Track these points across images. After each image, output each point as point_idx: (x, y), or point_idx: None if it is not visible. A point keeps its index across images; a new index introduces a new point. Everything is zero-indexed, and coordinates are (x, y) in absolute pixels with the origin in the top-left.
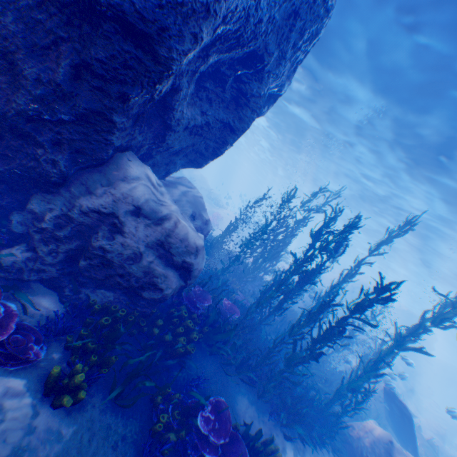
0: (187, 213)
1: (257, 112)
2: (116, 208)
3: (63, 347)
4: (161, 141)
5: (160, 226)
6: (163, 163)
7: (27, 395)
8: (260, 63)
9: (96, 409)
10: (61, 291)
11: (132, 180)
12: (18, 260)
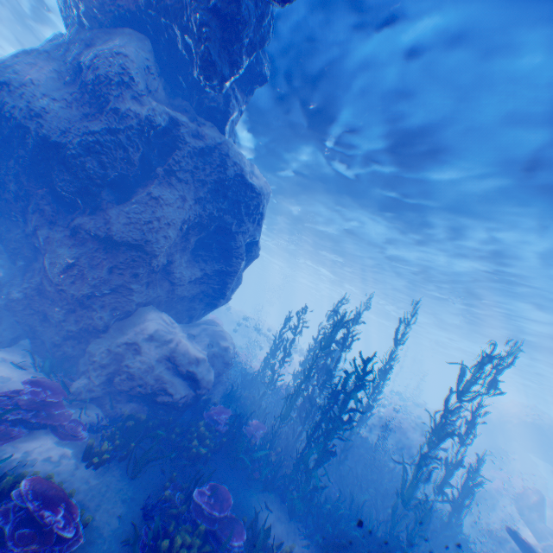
0: (205, 342)
1: (240, 257)
2: (137, 338)
3: (100, 439)
4: (172, 293)
5: (166, 345)
6: (184, 309)
7: (73, 457)
8: (228, 231)
9: (115, 476)
10: (104, 407)
11: (149, 320)
12: (79, 384)
